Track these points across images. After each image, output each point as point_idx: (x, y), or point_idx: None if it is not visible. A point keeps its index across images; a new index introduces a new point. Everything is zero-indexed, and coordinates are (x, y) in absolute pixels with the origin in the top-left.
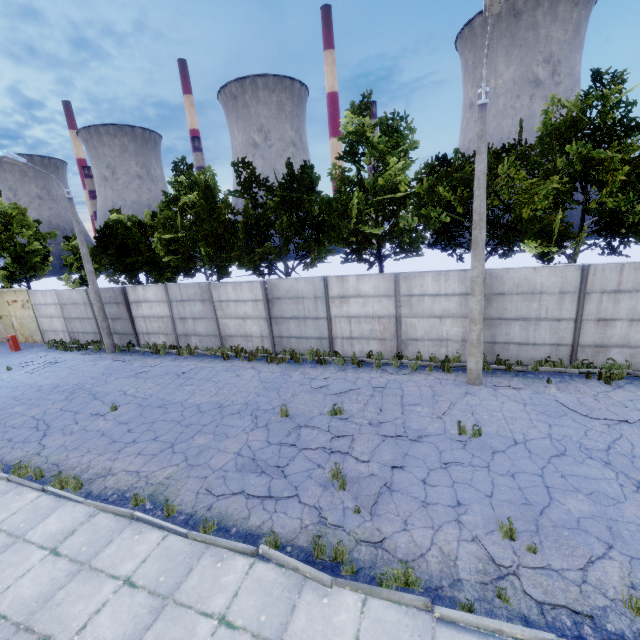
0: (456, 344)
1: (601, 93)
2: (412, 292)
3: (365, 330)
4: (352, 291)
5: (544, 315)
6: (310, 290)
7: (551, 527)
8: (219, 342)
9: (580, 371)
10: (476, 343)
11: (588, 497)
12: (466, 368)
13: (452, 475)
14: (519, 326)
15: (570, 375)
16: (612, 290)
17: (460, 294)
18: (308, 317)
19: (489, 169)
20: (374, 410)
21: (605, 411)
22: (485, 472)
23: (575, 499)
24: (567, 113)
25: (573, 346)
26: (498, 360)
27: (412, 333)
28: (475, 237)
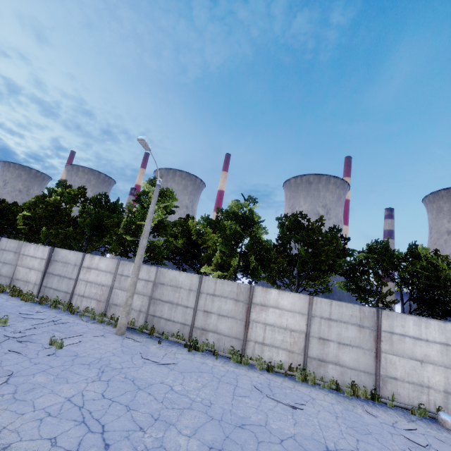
0: (136, 313)
1: (241, 203)
2: (123, 273)
3: (92, 292)
4: (95, 265)
5: (180, 302)
6: (74, 259)
7: (0, 380)
8: (9, 282)
9: (188, 344)
10: (124, 304)
11: (55, 378)
12: (132, 329)
13: (3, 356)
14: (168, 307)
15: (180, 344)
16: (212, 293)
17: (145, 280)
18: (66, 276)
19: (207, 227)
20: (29, 327)
21: (159, 358)
22: (25, 359)
23: (46, 377)
24: (231, 208)
25: (191, 326)
26: (153, 328)
27: (116, 300)
28: (140, 242)
